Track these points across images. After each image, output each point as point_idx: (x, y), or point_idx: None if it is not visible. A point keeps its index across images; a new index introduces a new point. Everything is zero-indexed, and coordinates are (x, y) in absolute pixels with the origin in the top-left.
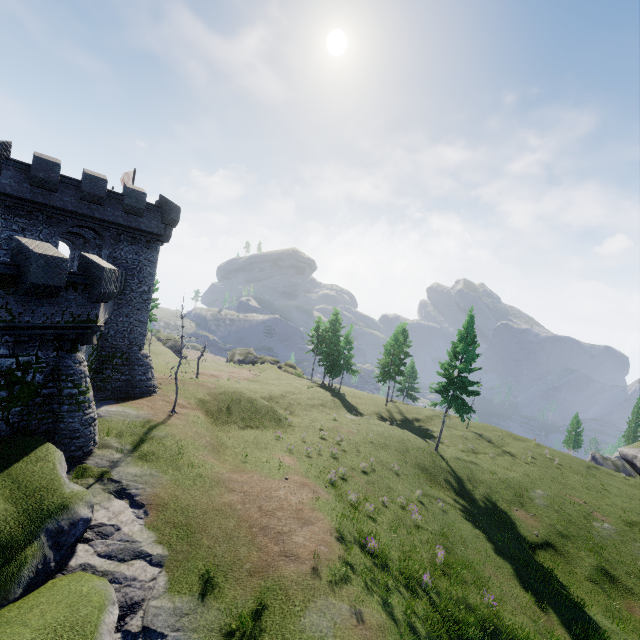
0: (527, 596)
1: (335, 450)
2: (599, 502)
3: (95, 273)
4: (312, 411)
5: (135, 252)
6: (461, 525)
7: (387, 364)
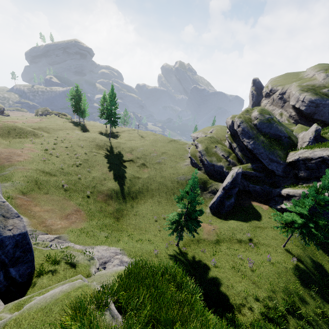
0: (107, 169)
1: (55, 142)
2: (160, 149)
3: None
4: (58, 131)
5: None
6: (99, 158)
7: (102, 110)
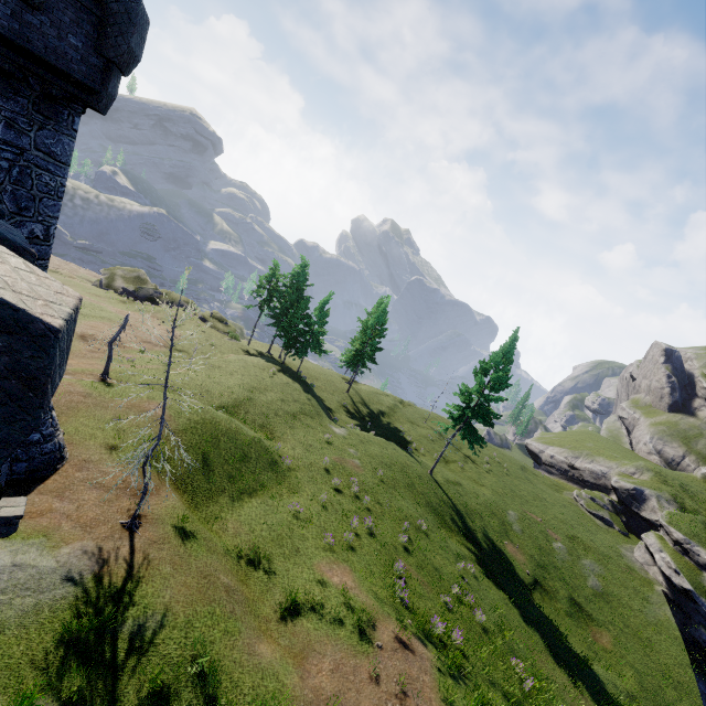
0: (564, 675)
1: (371, 522)
2: (547, 516)
3: (3, 354)
4: (296, 427)
5: (4, 119)
6: (493, 593)
7: (362, 347)
